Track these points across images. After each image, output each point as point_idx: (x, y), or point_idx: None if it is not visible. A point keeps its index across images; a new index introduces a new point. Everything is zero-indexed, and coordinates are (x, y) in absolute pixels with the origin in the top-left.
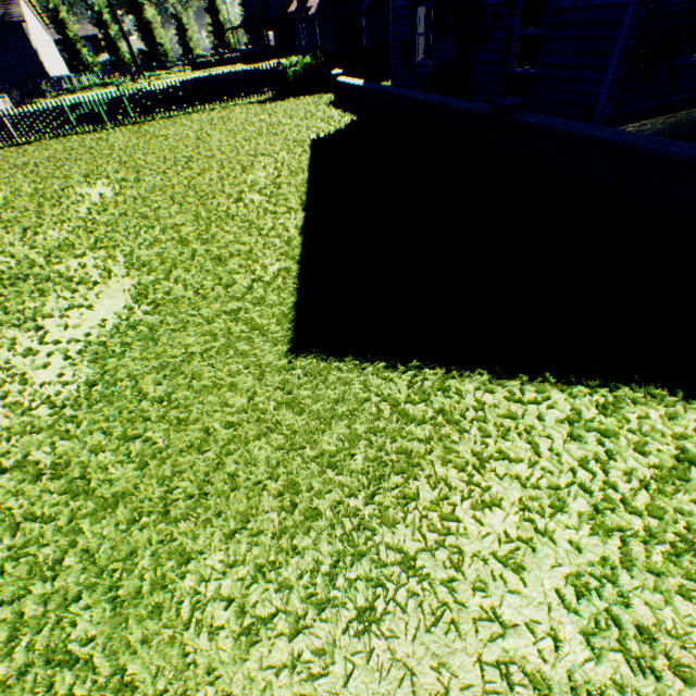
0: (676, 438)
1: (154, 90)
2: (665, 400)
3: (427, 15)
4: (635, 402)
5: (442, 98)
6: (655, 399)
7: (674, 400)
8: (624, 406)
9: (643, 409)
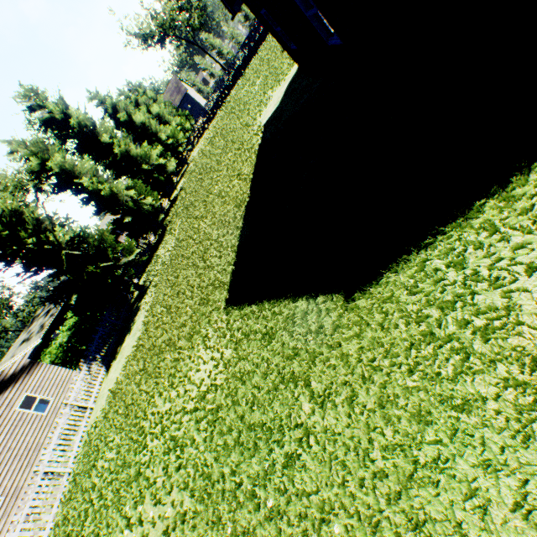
0: None
1: (242, 60)
2: None
3: None
4: None
5: None
6: None
7: None
8: None
9: None
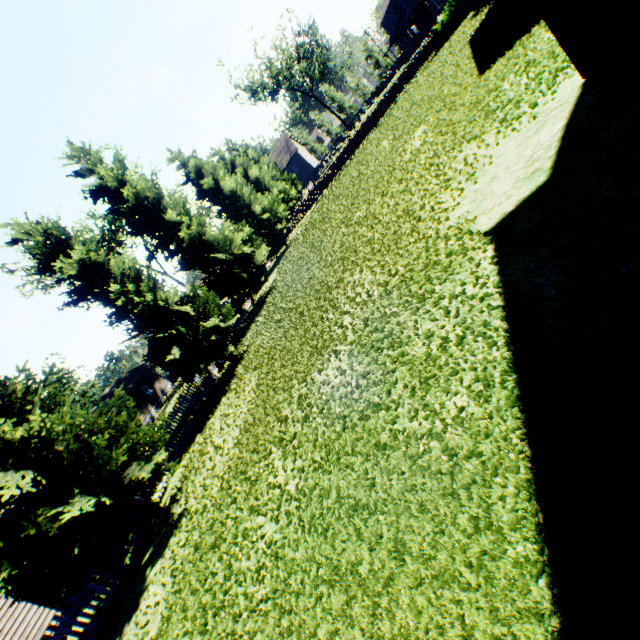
0: None
1: (376, 108)
2: None
3: None
4: None
5: None
6: None
7: None
8: None
9: None
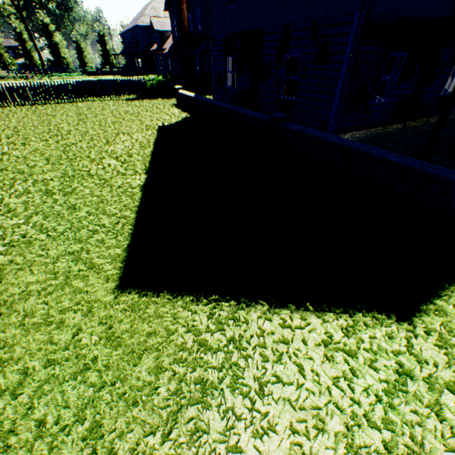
0: (395, 354)
1: (51, 85)
2: (384, 323)
3: (233, 62)
4: (366, 325)
5: (241, 109)
6: (378, 322)
7: (390, 321)
8: (360, 329)
9: (372, 330)
